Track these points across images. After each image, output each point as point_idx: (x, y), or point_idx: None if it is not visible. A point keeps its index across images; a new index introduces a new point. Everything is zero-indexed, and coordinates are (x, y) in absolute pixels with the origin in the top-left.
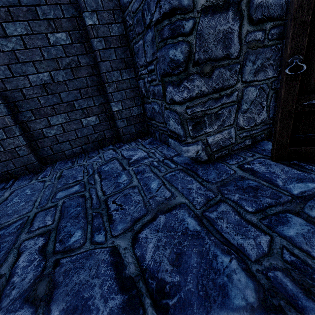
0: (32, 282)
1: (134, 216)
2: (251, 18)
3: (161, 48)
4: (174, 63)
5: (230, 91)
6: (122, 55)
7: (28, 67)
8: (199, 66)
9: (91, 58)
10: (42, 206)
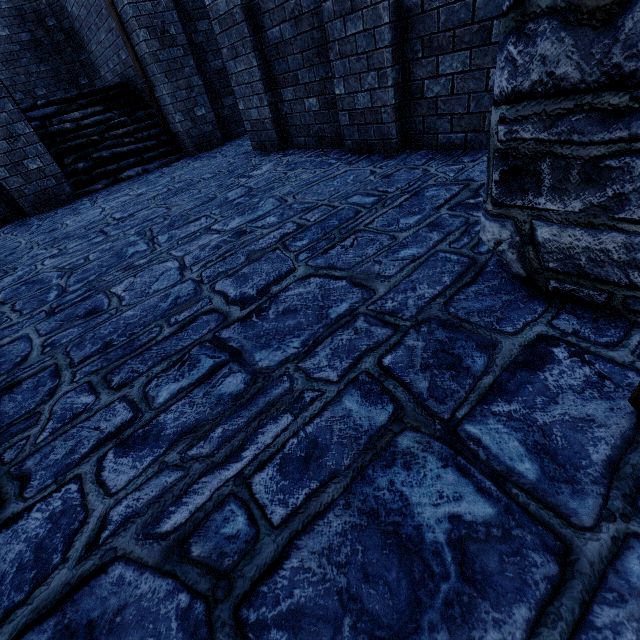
0: (259, 249)
1: (337, 263)
2: None
3: None
4: None
5: None
6: None
7: None
8: None
9: None
10: (331, 202)
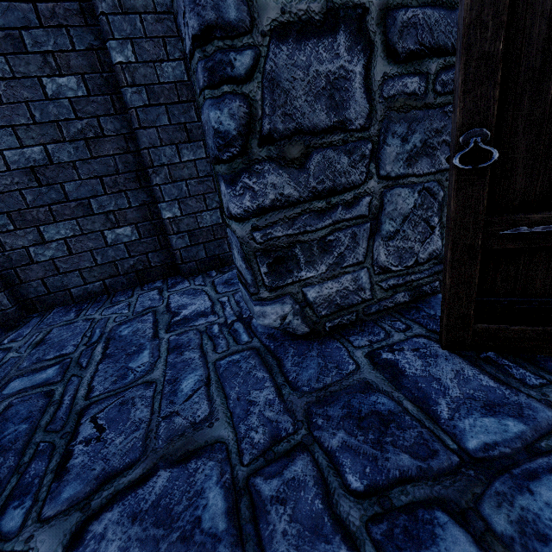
0: None
1: (111, 464)
2: (392, 49)
3: (202, 108)
4: (221, 137)
5: (353, 196)
6: (181, 118)
7: (4, 136)
8: (275, 144)
9: (125, 123)
10: None
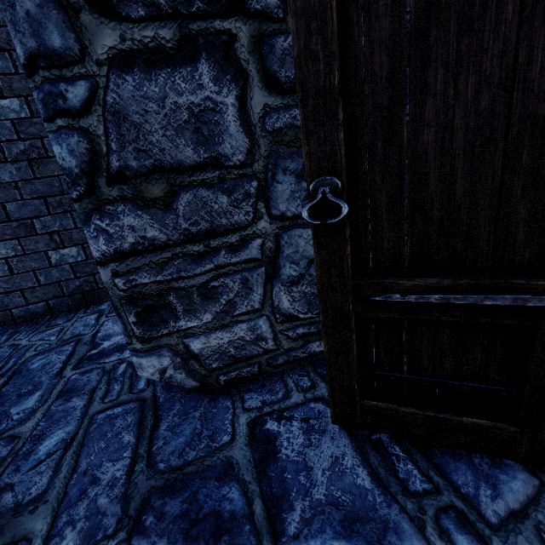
0: None
1: None
2: (272, 78)
3: None
4: (67, 174)
5: (239, 238)
6: None
7: None
8: (128, 183)
9: None
10: None
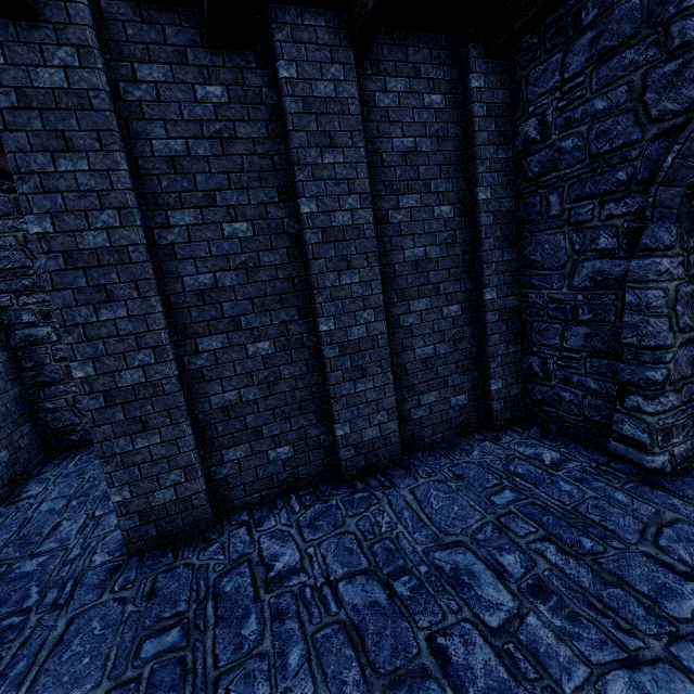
0: (592, 574)
1: (633, 527)
2: None
3: (630, 364)
4: (652, 381)
5: None
6: (512, 327)
7: (418, 341)
8: (673, 384)
9: (475, 329)
10: (493, 512)
